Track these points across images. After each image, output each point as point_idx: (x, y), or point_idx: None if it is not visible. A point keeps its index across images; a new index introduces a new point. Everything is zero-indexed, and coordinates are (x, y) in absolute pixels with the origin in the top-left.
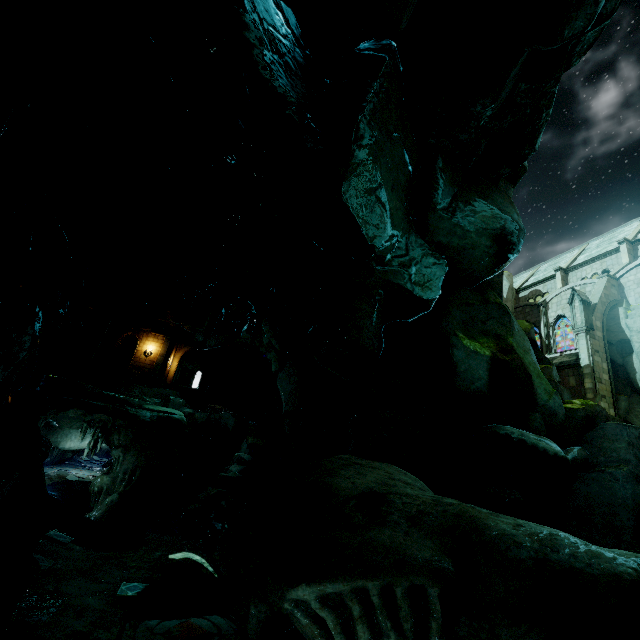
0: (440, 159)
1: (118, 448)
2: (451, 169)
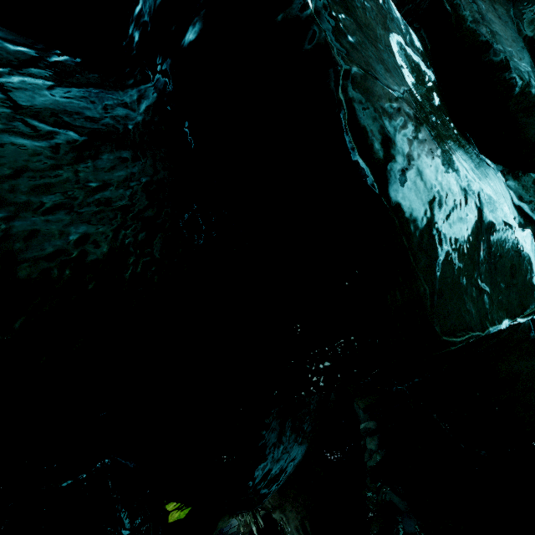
0: (464, 2)
1: (275, 511)
2: (486, 2)
